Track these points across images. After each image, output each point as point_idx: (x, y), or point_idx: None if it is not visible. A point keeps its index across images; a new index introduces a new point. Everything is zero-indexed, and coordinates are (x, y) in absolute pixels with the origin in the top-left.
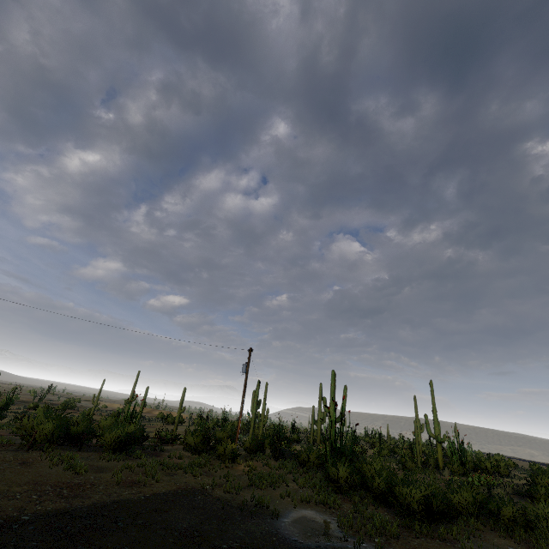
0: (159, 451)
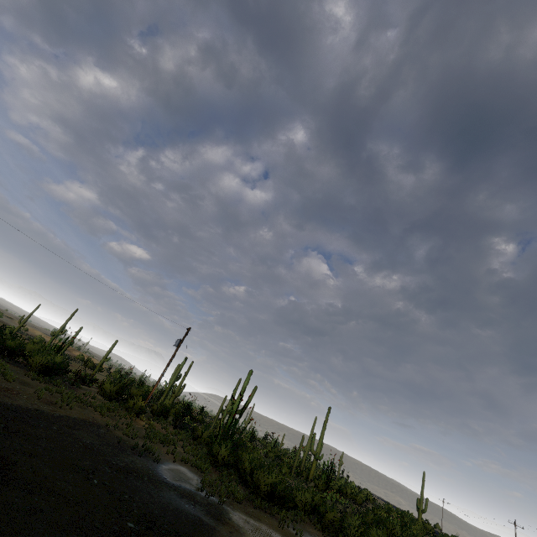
0: (76, 387)
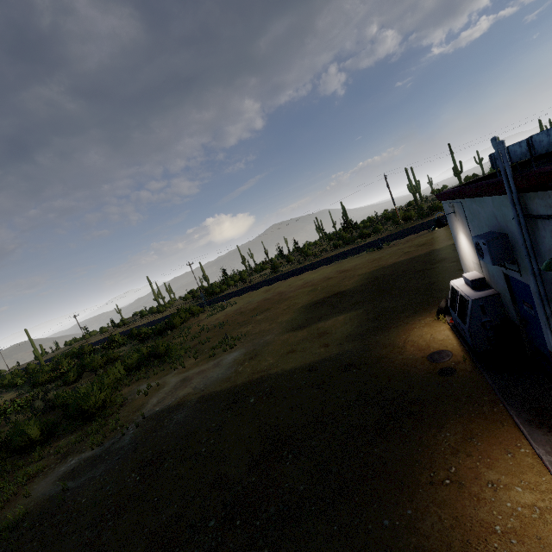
0: None
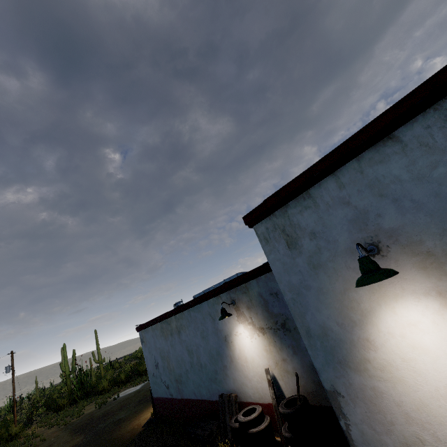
0: None
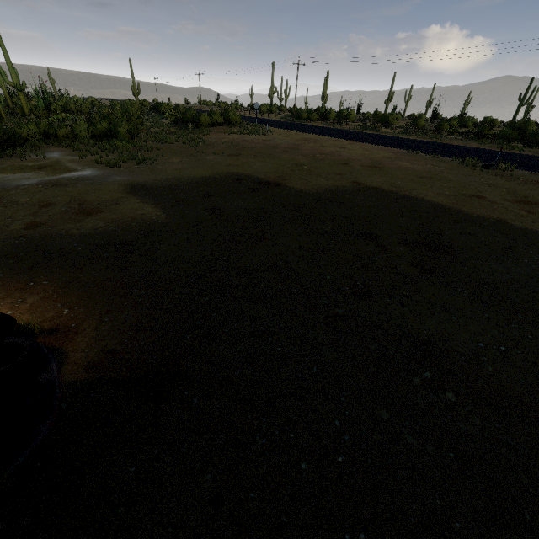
0: None
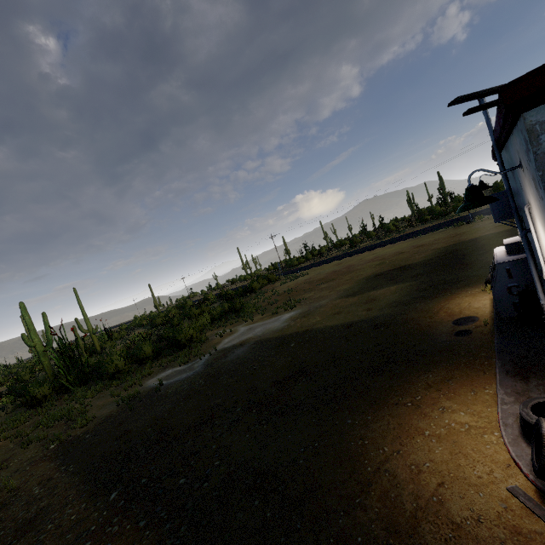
0: None
